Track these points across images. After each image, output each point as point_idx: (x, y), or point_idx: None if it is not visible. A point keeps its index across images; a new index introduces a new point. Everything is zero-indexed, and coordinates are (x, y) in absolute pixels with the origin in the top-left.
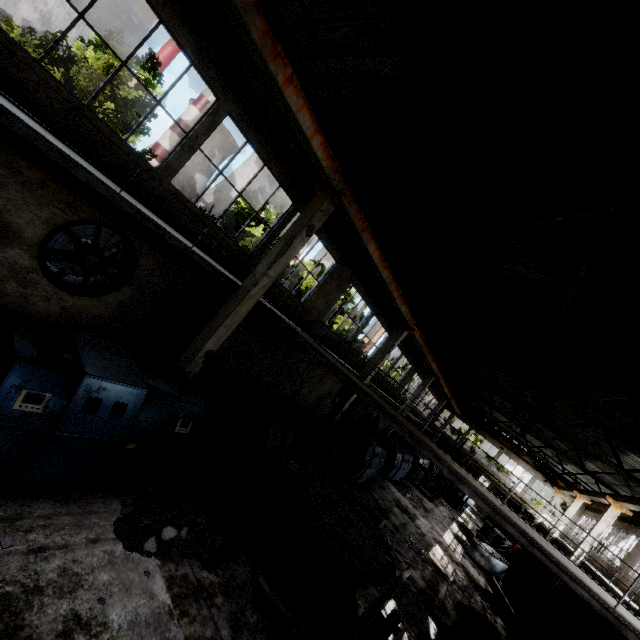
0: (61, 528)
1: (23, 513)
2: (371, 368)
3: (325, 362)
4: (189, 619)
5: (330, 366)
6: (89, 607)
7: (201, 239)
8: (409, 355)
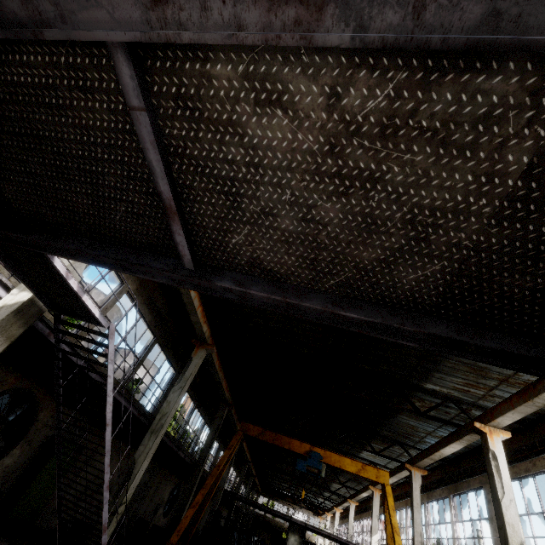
0: None
1: None
2: (238, 491)
3: (250, 501)
4: None
5: (252, 502)
6: None
7: None
8: (236, 467)
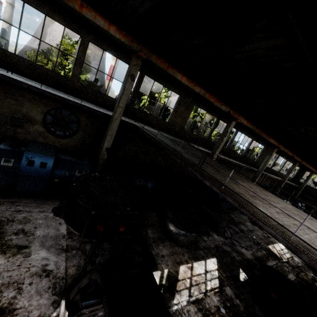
0: (30, 206)
1: (18, 201)
2: (216, 147)
3: (153, 139)
4: (72, 240)
5: (154, 141)
6: (29, 228)
7: (101, 103)
8: (258, 140)
